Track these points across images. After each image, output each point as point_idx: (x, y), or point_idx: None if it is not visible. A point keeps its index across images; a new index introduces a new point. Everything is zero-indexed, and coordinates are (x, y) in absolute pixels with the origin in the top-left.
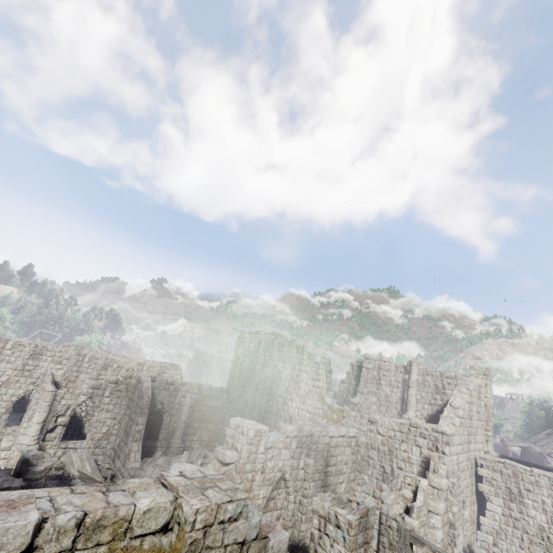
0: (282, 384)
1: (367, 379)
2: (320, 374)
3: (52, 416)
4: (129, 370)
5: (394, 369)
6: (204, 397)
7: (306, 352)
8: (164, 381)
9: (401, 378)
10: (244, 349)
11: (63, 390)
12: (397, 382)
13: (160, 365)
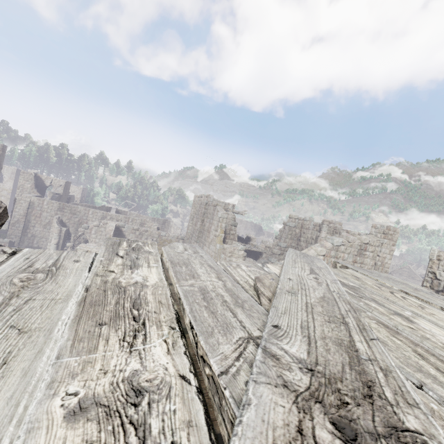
0: (204, 234)
1: (287, 235)
2: (219, 226)
3: (62, 242)
4: (119, 220)
5: (312, 227)
6: (163, 241)
7: (216, 210)
8: (131, 228)
9: (315, 235)
10: (195, 209)
11: (65, 228)
12: (311, 239)
13: (141, 219)
